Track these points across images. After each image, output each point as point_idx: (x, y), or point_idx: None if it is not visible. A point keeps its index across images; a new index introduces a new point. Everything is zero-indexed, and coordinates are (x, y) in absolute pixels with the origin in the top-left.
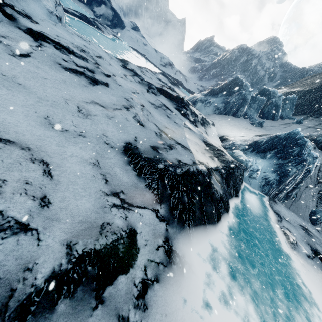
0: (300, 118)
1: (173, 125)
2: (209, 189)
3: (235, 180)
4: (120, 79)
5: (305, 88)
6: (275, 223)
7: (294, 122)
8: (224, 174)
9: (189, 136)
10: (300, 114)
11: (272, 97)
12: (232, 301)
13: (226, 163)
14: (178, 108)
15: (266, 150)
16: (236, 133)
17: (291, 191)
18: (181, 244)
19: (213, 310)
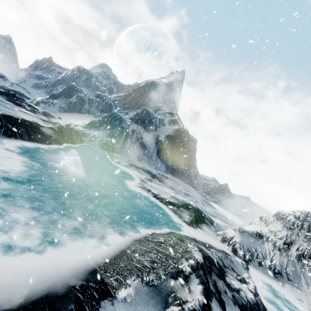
0: (126, 111)
1: (4, 108)
2: (37, 130)
3: (69, 135)
4: None
5: (125, 93)
6: (107, 157)
7: (124, 114)
8: (57, 130)
9: (24, 115)
10: (127, 109)
11: (106, 99)
12: (53, 163)
13: (60, 126)
14: (10, 100)
15: (100, 125)
16: (81, 122)
17: (122, 146)
18: (8, 142)
19: (35, 160)
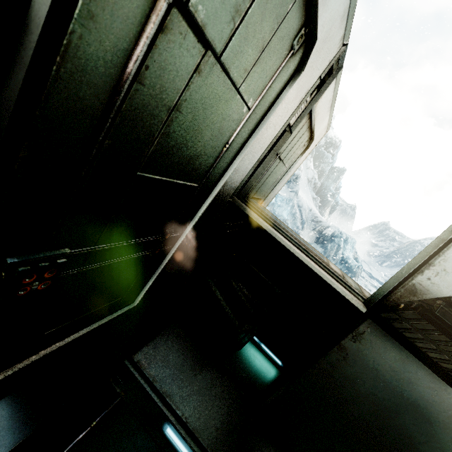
0: None
1: None
2: None
3: None
4: (368, 286)
5: None
6: None
7: None
8: None
9: None
10: None
11: None
12: None
13: None
14: None
15: None
16: None
17: None
18: None
19: None
